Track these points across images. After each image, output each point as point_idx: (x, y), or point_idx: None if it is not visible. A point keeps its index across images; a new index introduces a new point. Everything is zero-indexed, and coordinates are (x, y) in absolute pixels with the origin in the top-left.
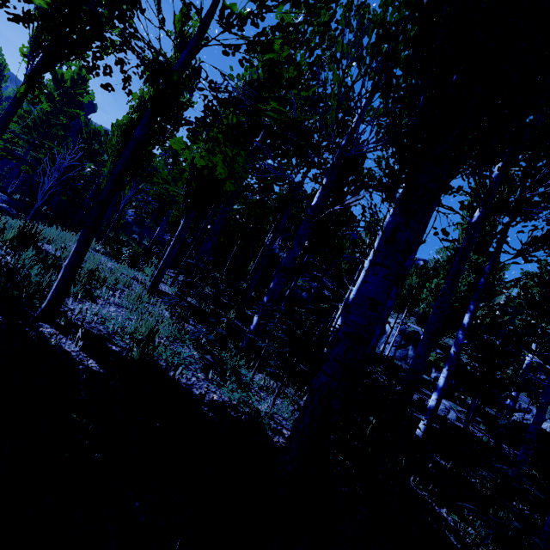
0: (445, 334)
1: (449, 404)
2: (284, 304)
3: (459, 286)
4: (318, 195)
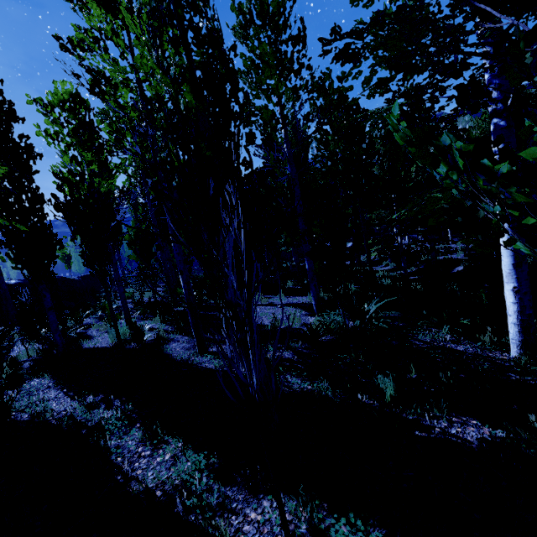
0: None
1: None
2: None
3: None
4: None
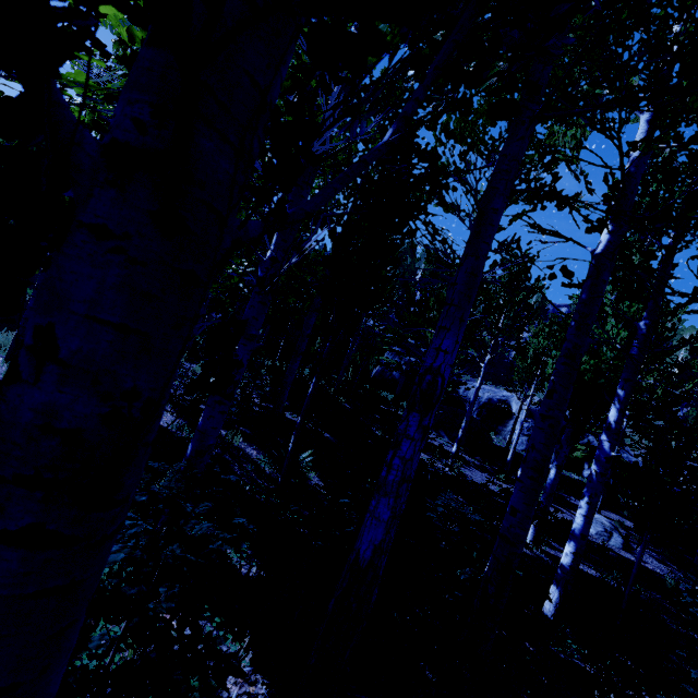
0: (589, 427)
1: (610, 522)
2: (301, 420)
3: (603, 352)
4: (274, 240)
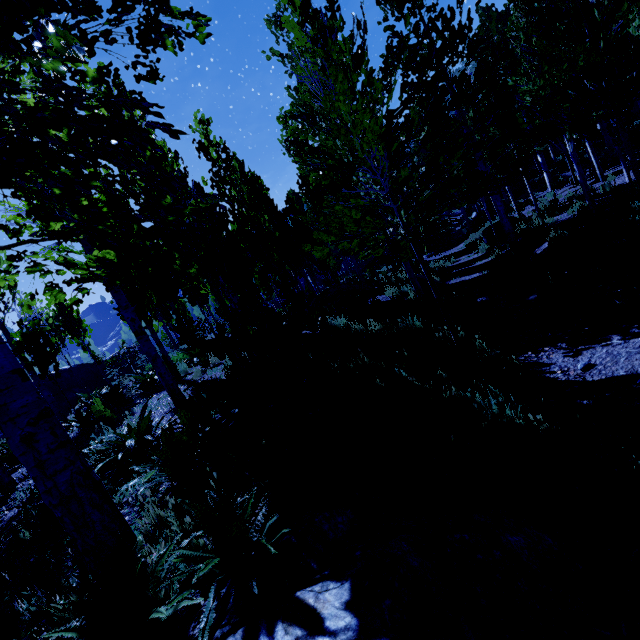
0: None
1: None
2: None
3: None
4: None
